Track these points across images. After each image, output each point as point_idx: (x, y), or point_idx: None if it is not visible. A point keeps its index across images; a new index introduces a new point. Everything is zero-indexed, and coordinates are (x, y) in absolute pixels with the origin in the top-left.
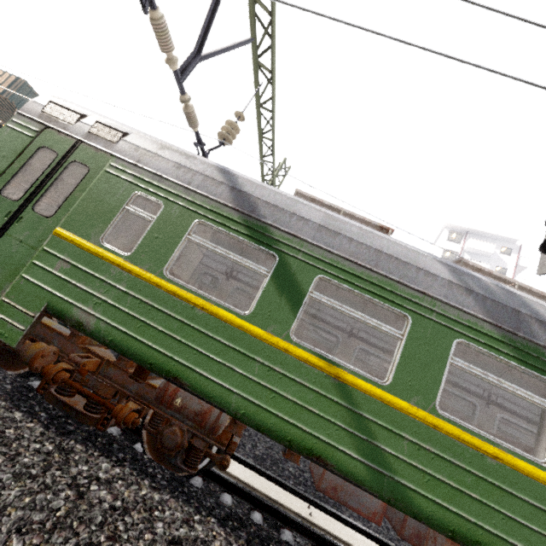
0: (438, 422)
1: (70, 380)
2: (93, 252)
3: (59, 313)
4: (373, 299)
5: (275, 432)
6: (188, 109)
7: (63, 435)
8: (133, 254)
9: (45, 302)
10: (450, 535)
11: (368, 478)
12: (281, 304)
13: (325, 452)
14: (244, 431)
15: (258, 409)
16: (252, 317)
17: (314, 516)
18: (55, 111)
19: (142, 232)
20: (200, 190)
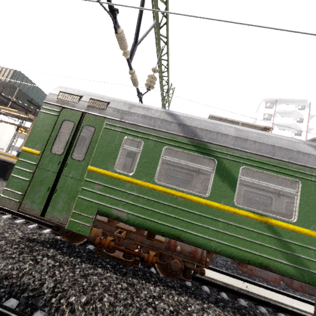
0: None
1: (116, 246)
2: (113, 177)
3: (105, 213)
4: (276, 174)
5: (239, 257)
6: (133, 77)
7: (124, 275)
8: (135, 173)
9: (96, 209)
10: None
11: (296, 273)
12: (225, 187)
13: (269, 263)
14: None
15: (227, 247)
16: (210, 197)
17: (248, 287)
18: (64, 97)
19: (123, 154)
20: (161, 129)
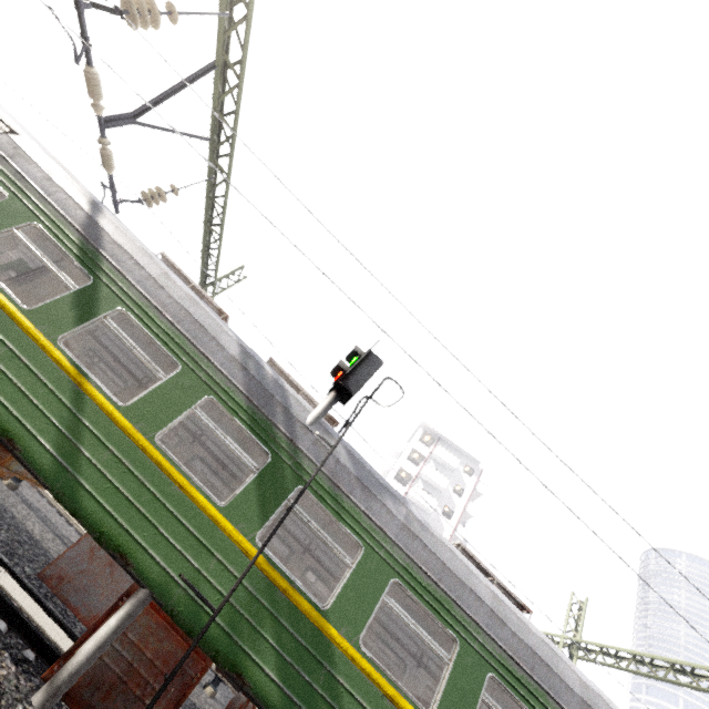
0: (149, 447)
1: None
2: None
3: None
4: (158, 343)
5: None
6: (104, 151)
7: None
8: None
9: None
10: (98, 536)
11: (50, 470)
12: (69, 314)
13: (21, 437)
14: None
15: None
16: (30, 313)
17: (3, 579)
18: None
19: None
20: (56, 204)
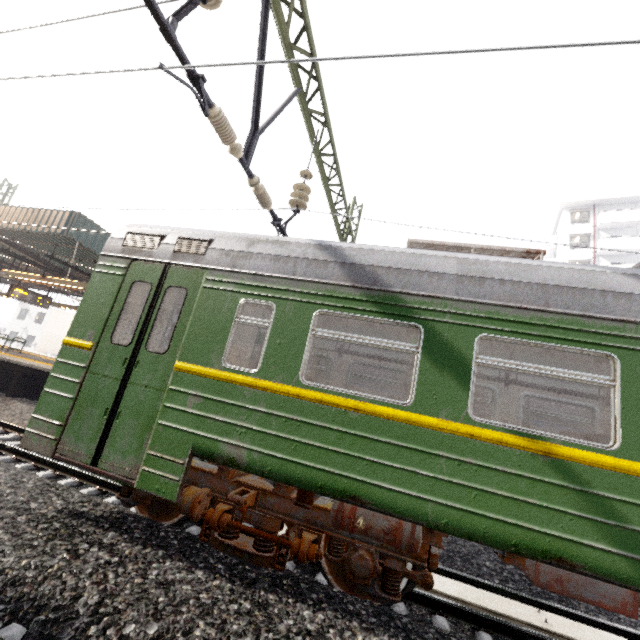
0: None
1: (234, 522)
2: (220, 379)
3: (207, 453)
4: (557, 345)
5: (492, 537)
6: (259, 191)
7: (250, 586)
8: (261, 369)
9: (189, 445)
10: None
11: (636, 573)
12: (446, 381)
13: (566, 551)
14: None
15: (462, 514)
16: (416, 406)
17: (551, 623)
18: (134, 241)
19: (249, 337)
20: (307, 277)
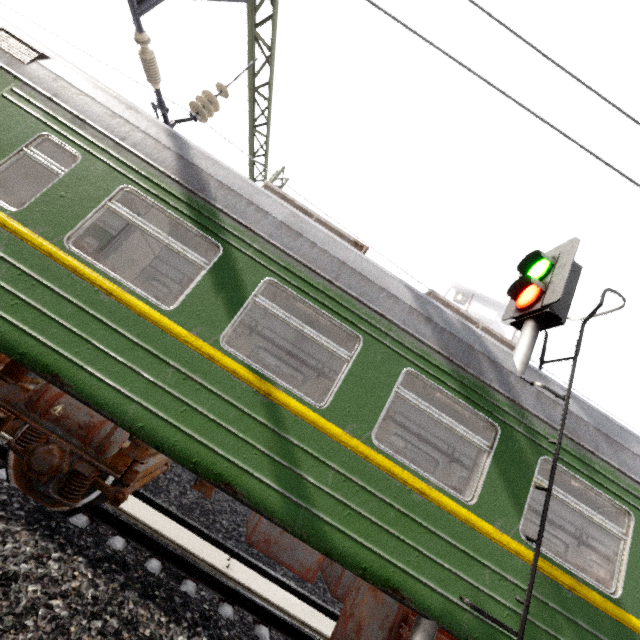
0: (371, 453)
1: None
2: None
3: None
4: (326, 313)
5: (178, 451)
6: (145, 55)
7: None
8: (23, 211)
9: None
10: (361, 573)
11: (283, 509)
12: (217, 303)
13: (237, 478)
14: (174, 476)
15: (161, 424)
16: (175, 314)
17: (232, 569)
18: None
19: None
20: (136, 150)
